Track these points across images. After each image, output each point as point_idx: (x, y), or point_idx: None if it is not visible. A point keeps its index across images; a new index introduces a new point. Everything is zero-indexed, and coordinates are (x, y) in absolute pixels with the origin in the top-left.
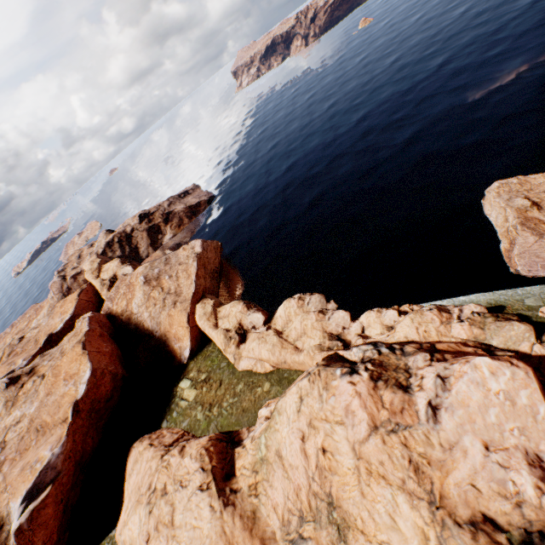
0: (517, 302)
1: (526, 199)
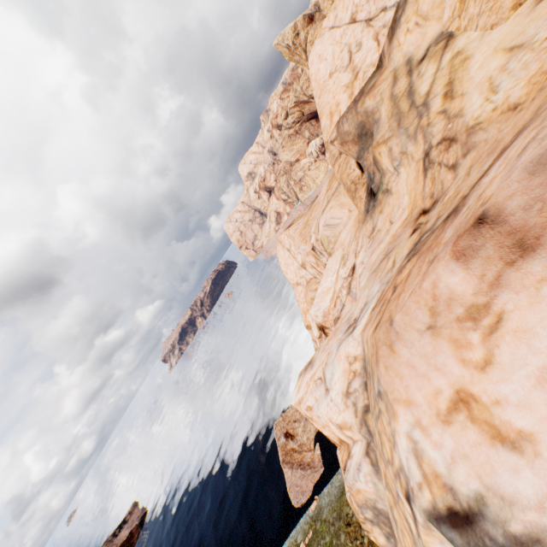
0: (295, 543)
1: (283, 436)
